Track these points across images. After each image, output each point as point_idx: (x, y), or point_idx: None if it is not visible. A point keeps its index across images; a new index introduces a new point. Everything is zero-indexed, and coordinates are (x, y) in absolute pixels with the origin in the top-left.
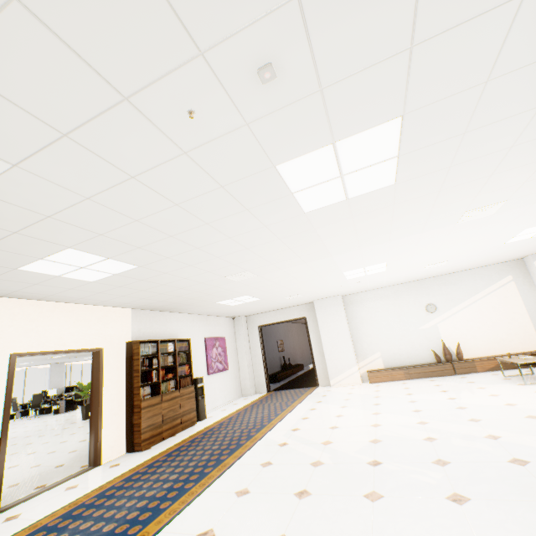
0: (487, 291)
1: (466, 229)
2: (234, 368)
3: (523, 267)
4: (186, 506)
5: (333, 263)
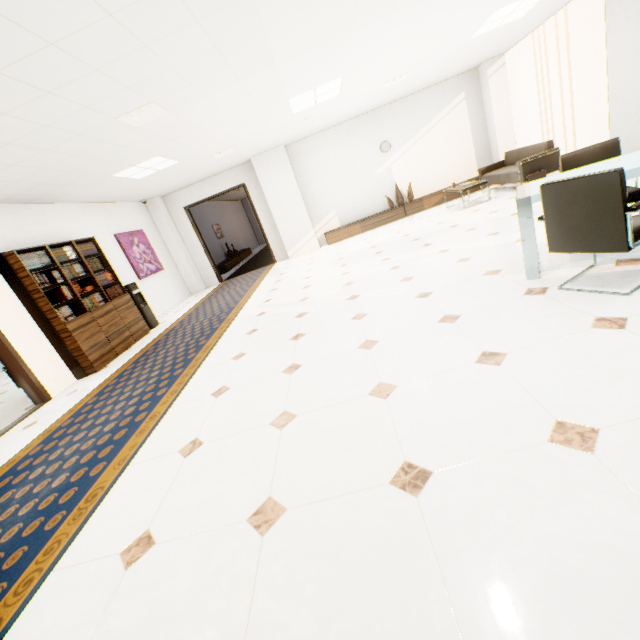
0: (441, 116)
1: (439, 10)
2: (170, 267)
3: (477, 80)
4: (186, 384)
5: (277, 81)
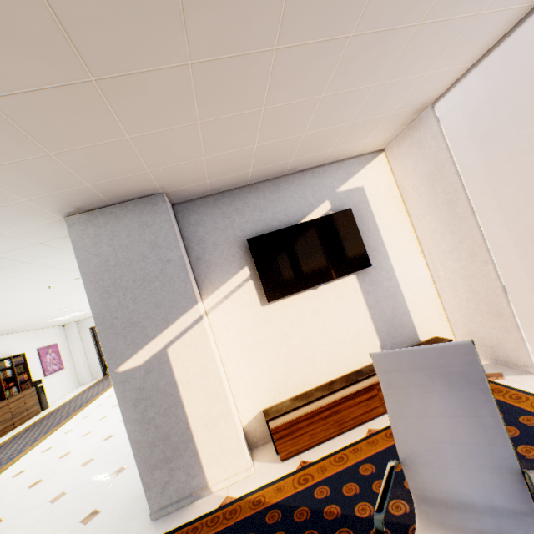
0: None
1: None
2: (70, 366)
3: None
4: (54, 432)
5: None
